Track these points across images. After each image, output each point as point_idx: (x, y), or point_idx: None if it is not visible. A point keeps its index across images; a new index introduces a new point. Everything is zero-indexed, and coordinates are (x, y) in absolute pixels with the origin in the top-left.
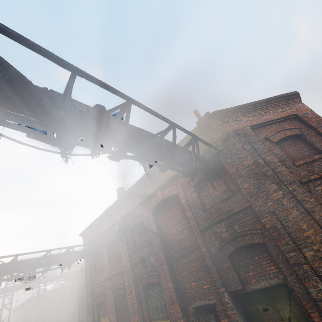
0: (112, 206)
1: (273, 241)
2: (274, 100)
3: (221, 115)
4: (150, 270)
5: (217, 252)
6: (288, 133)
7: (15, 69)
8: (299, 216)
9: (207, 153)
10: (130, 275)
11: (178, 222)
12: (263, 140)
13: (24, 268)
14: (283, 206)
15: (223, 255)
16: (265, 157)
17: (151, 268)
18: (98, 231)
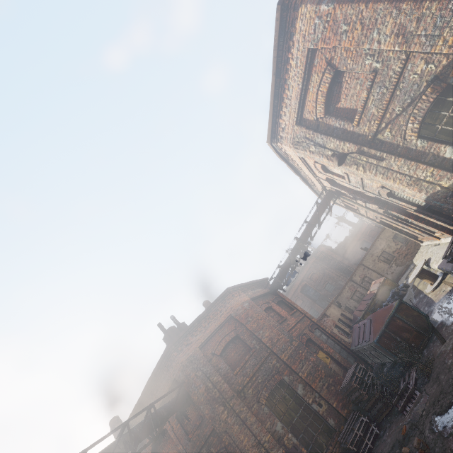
0: None
1: None
2: (213, 306)
3: (174, 345)
4: None
5: None
6: (227, 339)
7: None
8: (238, 429)
9: (176, 382)
10: None
11: None
12: (211, 356)
13: None
14: (229, 424)
15: None
16: (213, 379)
17: None
18: None
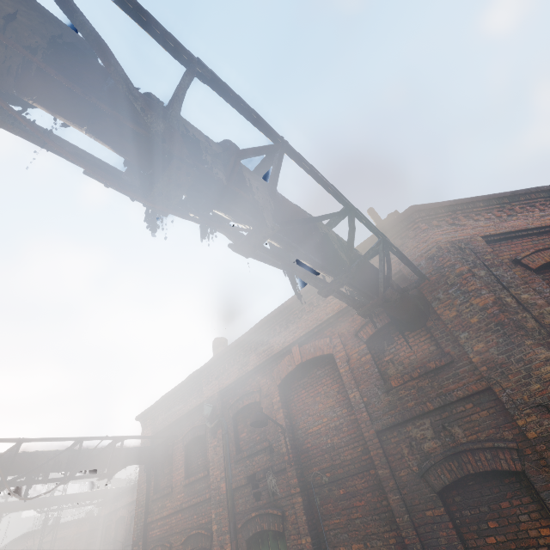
0: (204, 369)
1: (545, 471)
2: (525, 196)
3: (425, 213)
4: (266, 505)
5: (413, 482)
6: None
7: (88, 22)
8: None
9: (396, 280)
10: (223, 510)
11: (329, 410)
12: (510, 264)
13: (29, 469)
14: None
15: (426, 490)
16: (519, 294)
17: (268, 501)
18: (171, 414)
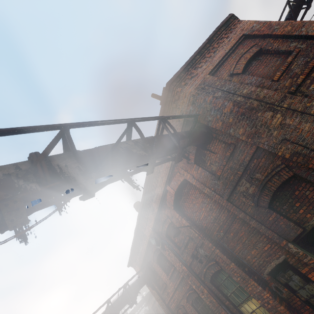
0: (138, 225)
1: (303, 167)
2: (215, 36)
3: (175, 82)
4: (206, 262)
5: (256, 210)
6: (248, 56)
7: None
8: (312, 126)
9: (186, 125)
10: (192, 277)
11: (202, 204)
12: (229, 78)
13: None
14: (290, 127)
15: (263, 210)
16: (242, 92)
17: (206, 260)
18: (140, 254)
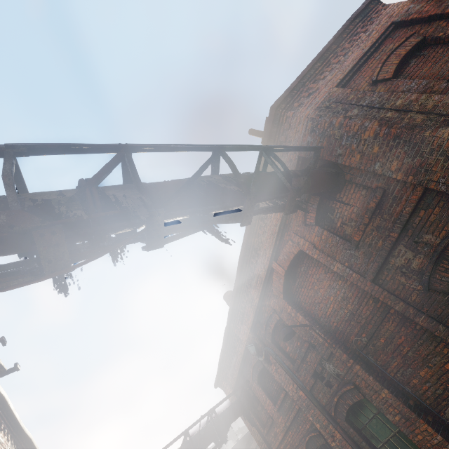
0: (229, 323)
1: None
2: (345, 32)
3: (284, 104)
4: (339, 387)
5: (426, 298)
6: (402, 52)
7: None
8: None
9: (301, 166)
10: (314, 410)
11: (329, 290)
12: (371, 88)
13: None
14: None
15: (440, 297)
16: (393, 105)
17: (338, 383)
18: (233, 368)
